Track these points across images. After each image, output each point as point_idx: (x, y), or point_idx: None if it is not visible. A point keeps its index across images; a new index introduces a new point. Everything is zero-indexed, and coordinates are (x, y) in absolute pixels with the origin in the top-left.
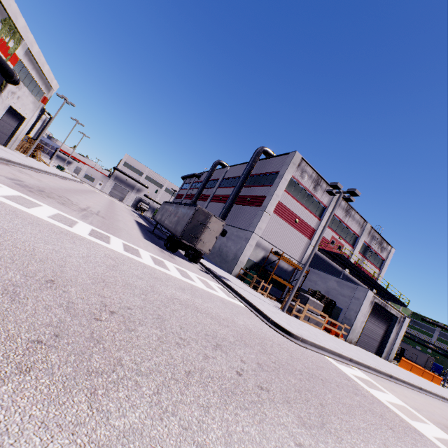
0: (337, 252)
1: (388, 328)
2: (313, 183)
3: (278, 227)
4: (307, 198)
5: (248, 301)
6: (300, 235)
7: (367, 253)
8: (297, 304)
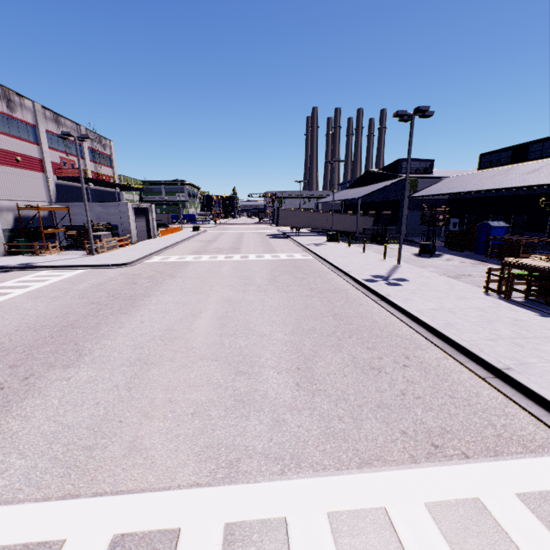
0: (74, 171)
1: (147, 218)
2: (3, 100)
3: (5, 177)
4: (10, 124)
5: (83, 266)
6: (33, 173)
7: (96, 157)
8: (96, 244)
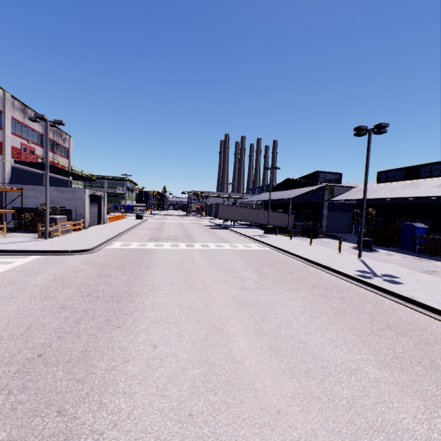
0: (32, 157)
1: (99, 205)
2: None
3: None
4: None
5: (36, 251)
6: None
7: (56, 148)
8: (49, 227)
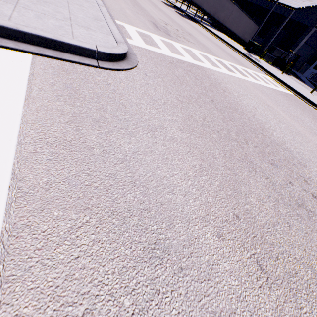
0: None
1: None
2: None
3: None
4: None
5: None
6: None
7: None
8: None
